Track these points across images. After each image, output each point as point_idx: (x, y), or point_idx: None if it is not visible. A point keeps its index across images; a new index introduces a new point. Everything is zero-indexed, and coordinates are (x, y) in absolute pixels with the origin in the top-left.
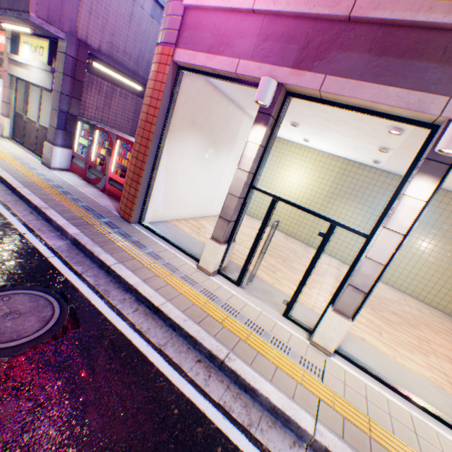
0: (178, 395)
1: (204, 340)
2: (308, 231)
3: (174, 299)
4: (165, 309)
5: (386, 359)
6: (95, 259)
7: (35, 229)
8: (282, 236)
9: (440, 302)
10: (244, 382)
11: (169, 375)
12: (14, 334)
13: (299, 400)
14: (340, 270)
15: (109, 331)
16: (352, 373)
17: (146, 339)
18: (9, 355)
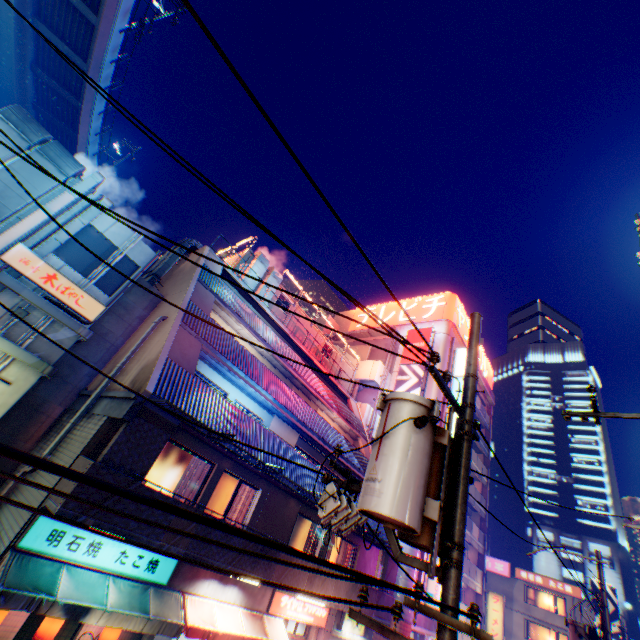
0: None
1: None
2: None
3: None
4: None
5: None
6: None
7: None
8: None
9: None
10: None
11: None
12: None
13: None
14: None
15: None
16: None
17: None
18: None
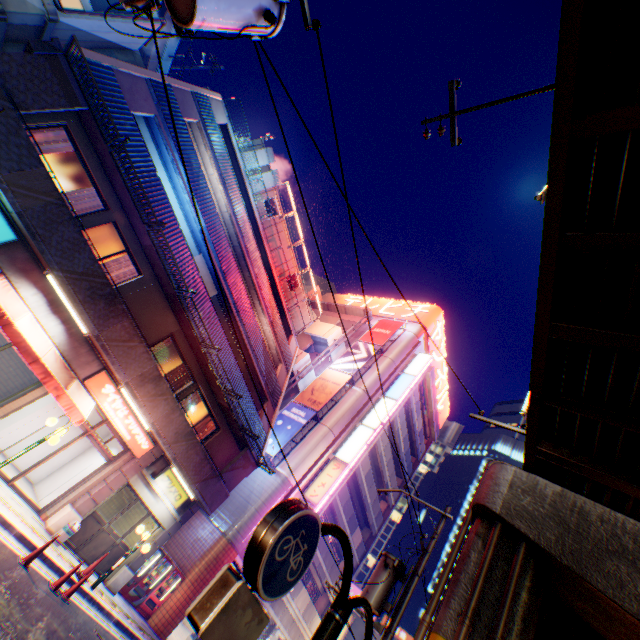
0: None
1: None
2: None
3: None
4: None
5: None
6: None
7: None
8: None
9: None
10: None
11: None
12: None
13: None
14: None
15: None
16: None
17: None
18: None
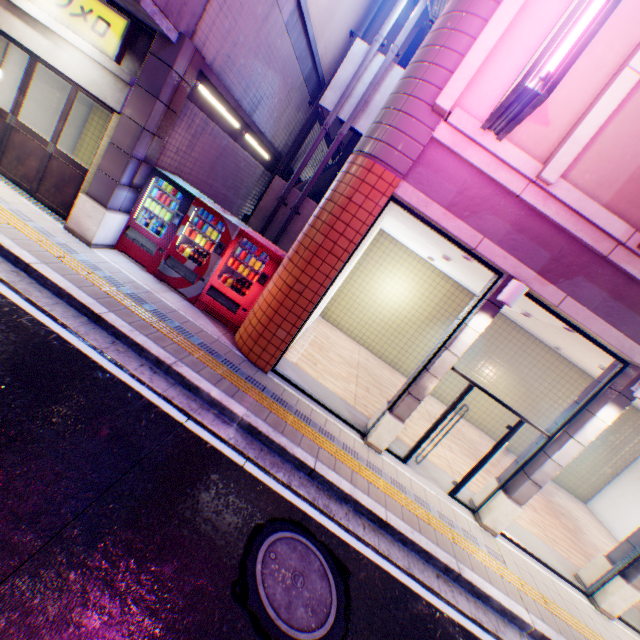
0: (452, 622)
1: (437, 553)
2: (400, 353)
3: (387, 504)
4: (393, 522)
5: (515, 524)
6: (288, 457)
7: (186, 408)
8: (372, 356)
9: None
10: (479, 590)
11: (434, 602)
12: (321, 606)
13: (511, 595)
14: (433, 406)
15: (370, 566)
16: (512, 549)
17: (395, 564)
18: (341, 636)
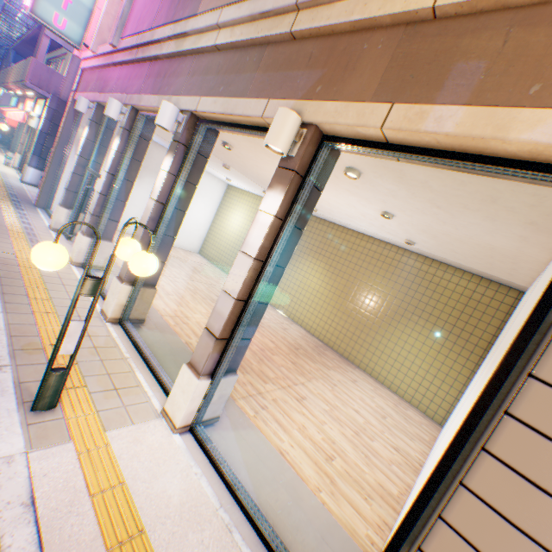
0: None
1: None
2: None
3: None
4: None
5: None
6: None
7: None
8: (215, 270)
9: (326, 335)
10: None
11: None
12: None
13: None
14: None
15: None
16: (75, 271)
17: None
18: None
